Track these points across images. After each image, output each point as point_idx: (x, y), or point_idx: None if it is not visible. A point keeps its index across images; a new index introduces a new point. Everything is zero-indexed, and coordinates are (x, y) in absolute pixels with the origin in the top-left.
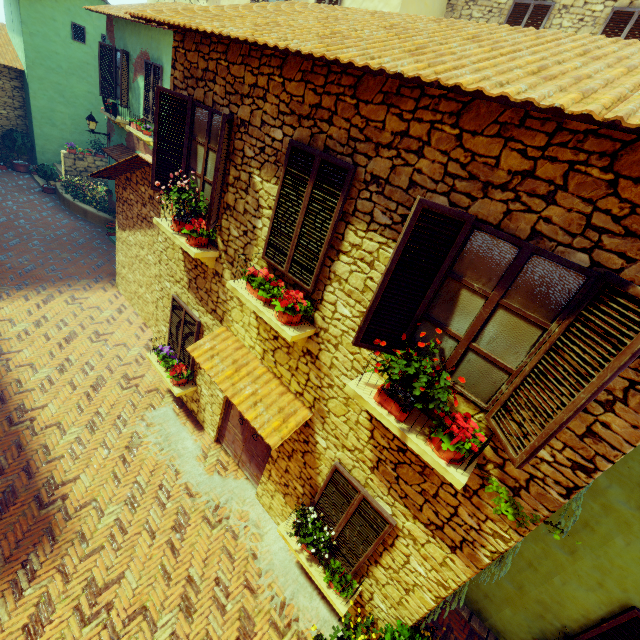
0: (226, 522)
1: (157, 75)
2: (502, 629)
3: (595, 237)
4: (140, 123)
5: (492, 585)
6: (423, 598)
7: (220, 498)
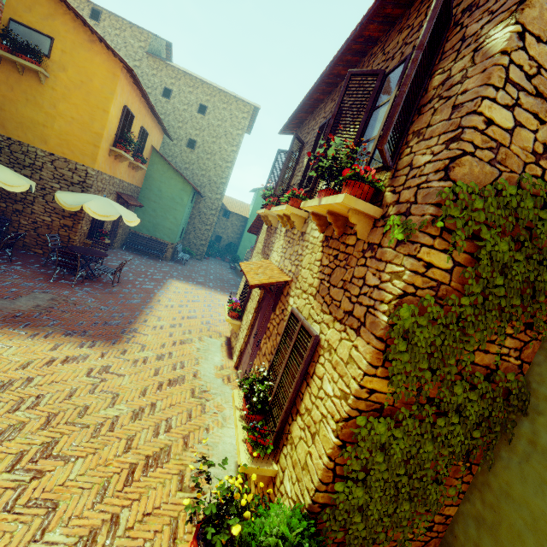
0: (204, 401)
1: None
2: None
3: None
4: None
5: None
6: (325, 436)
7: (212, 389)
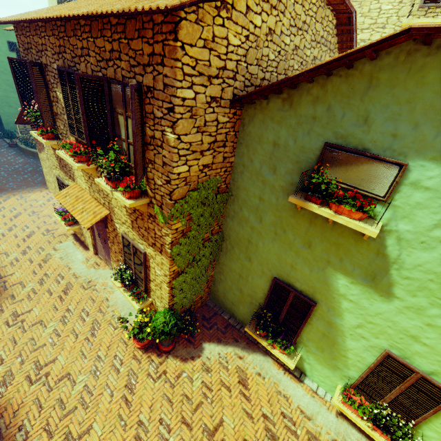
0: (94, 287)
1: None
2: (242, 319)
3: (134, 70)
4: None
5: (232, 296)
6: (165, 288)
7: (92, 278)
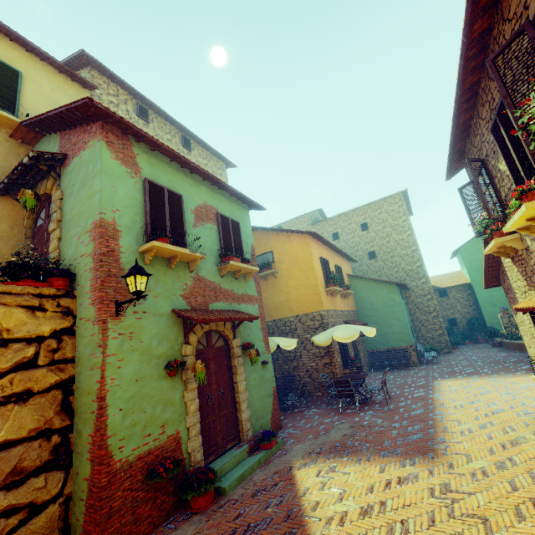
0: None
1: None
2: None
3: None
4: None
5: None
6: None
7: None
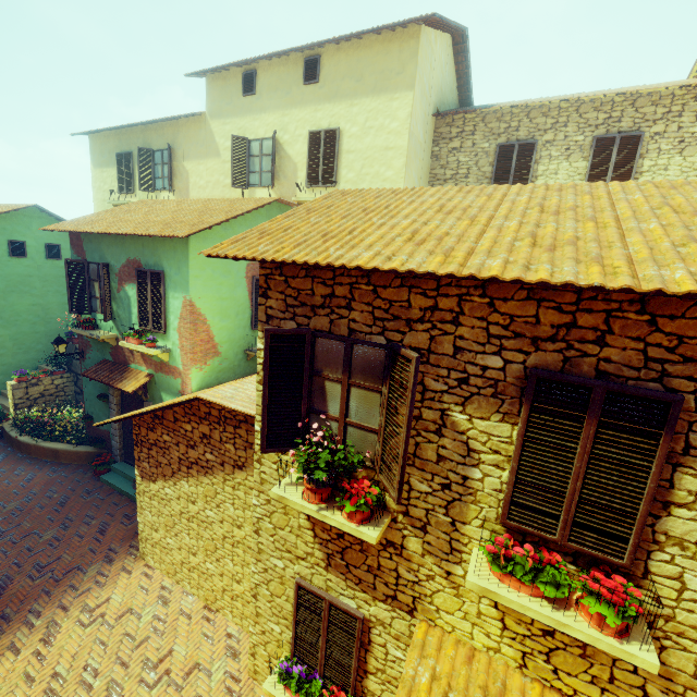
0: None
1: (157, 281)
2: None
3: None
4: (139, 335)
5: None
6: None
7: None
